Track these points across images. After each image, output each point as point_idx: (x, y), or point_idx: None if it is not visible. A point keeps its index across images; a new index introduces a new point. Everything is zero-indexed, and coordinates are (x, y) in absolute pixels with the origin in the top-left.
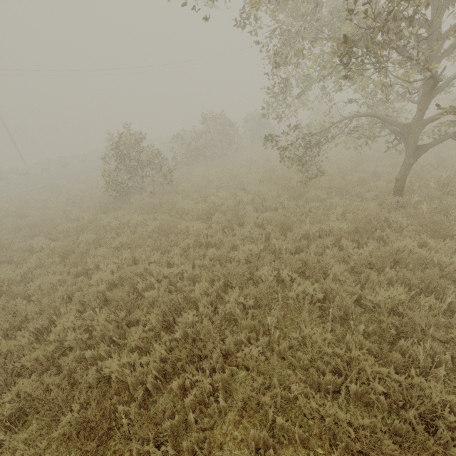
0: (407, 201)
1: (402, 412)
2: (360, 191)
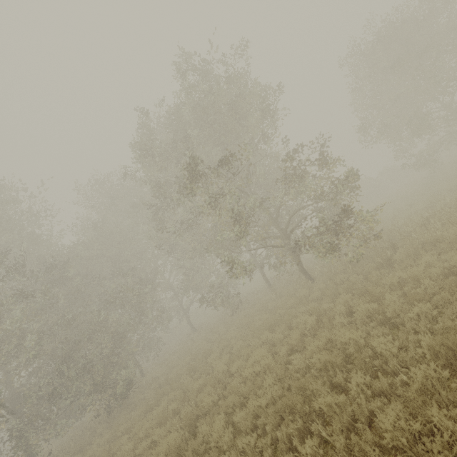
0: None
1: None
2: None
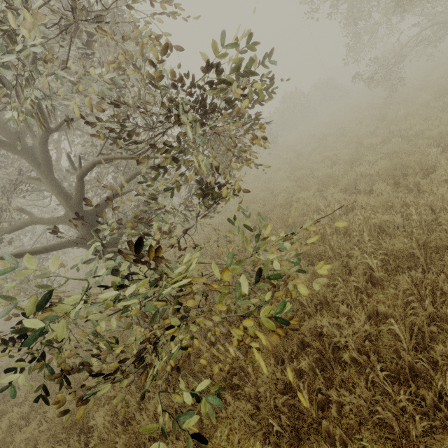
0: None
1: None
2: (440, 83)
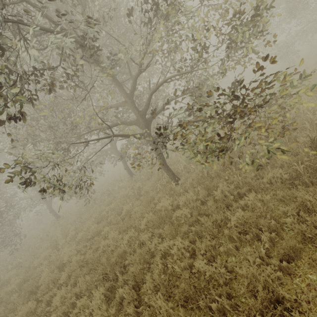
0: None
1: None
2: None
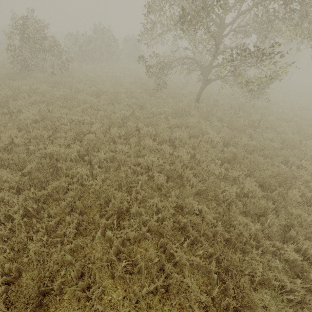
0: (200, 106)
1: (174, 164)
2: (182, 99)
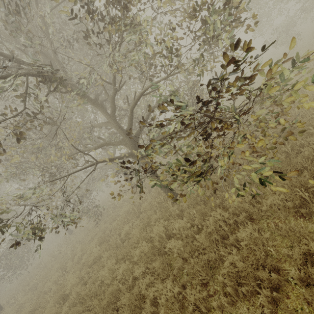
0: None
1: None
2: None
